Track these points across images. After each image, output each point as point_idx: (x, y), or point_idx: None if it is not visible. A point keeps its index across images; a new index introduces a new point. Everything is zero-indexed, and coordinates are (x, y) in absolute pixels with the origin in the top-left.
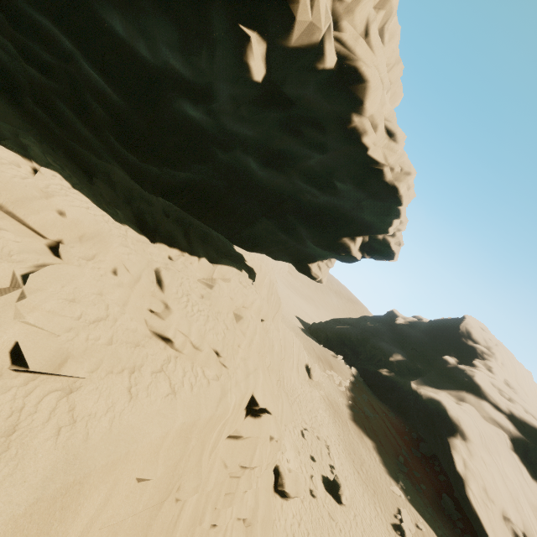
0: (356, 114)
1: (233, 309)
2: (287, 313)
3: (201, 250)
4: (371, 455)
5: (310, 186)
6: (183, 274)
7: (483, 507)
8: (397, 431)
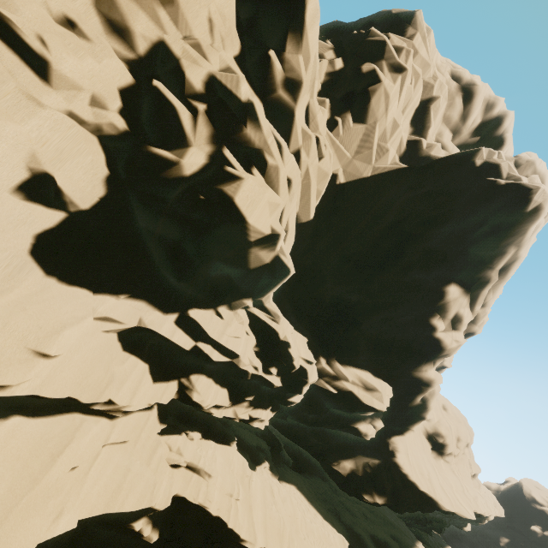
0: None
1: None
2: None
3: (437, 543)
4: None
5: None
6: None
7: None
8: None
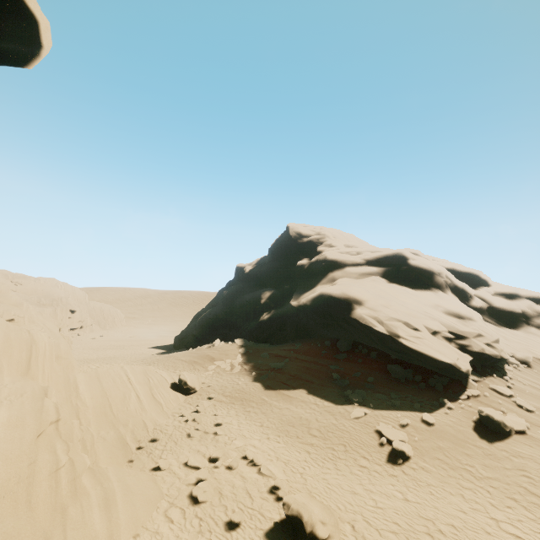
0: None
1: None
2: (132, 352)
3: None
4: (309, 405)
5: None
6: None
7: (418, 341)
8: (313, 355)
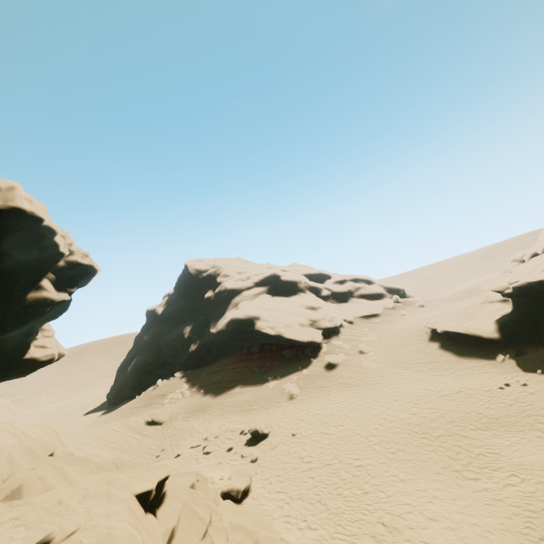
0: None
1: None
2: (71, 426)
3: None
4: (246, 392)
5: None
6: None
7: (294, 332)
8: (238, 362)
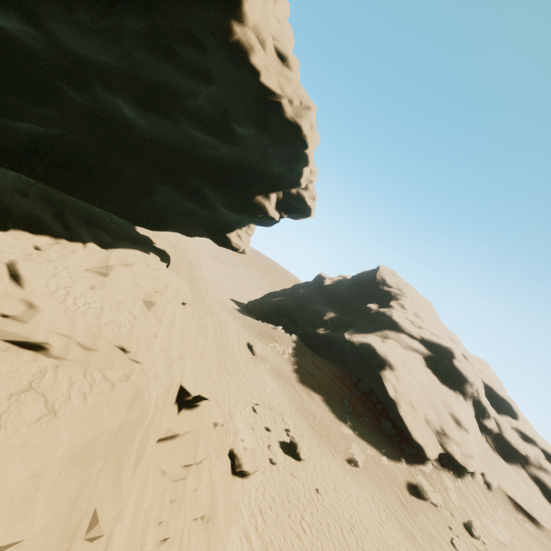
0: (236, 22)
1: (142, 296)
2: (220, 297)
3: (86, 234)
4: (320, 407)
5: (206, 134)
6: (58, 264)
7: (412, 418)
8: (339, 380)
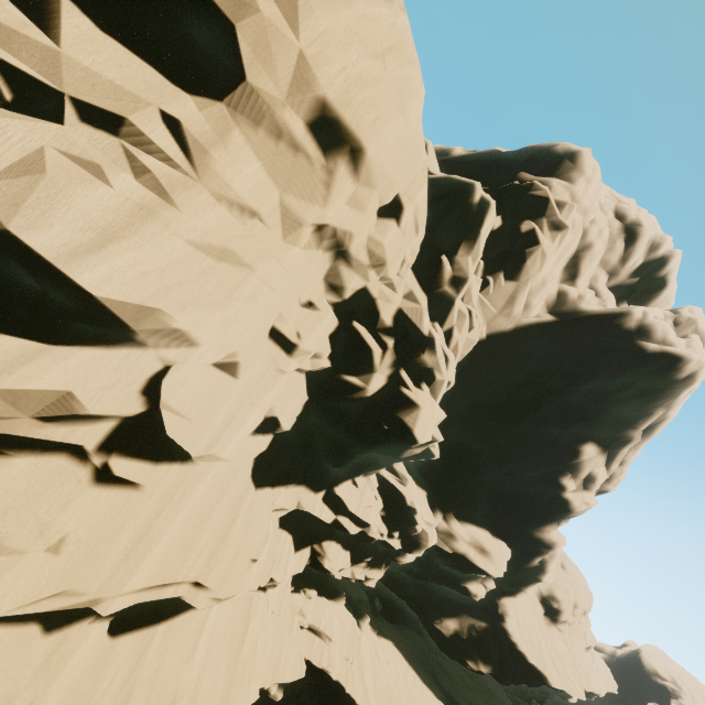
0: None
1: None
2: None
3: None
4: None
5: None
6: None
7: None
8: None
